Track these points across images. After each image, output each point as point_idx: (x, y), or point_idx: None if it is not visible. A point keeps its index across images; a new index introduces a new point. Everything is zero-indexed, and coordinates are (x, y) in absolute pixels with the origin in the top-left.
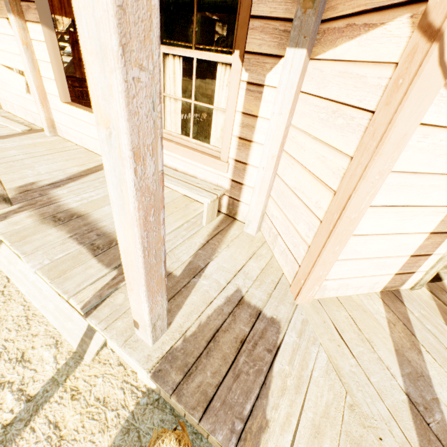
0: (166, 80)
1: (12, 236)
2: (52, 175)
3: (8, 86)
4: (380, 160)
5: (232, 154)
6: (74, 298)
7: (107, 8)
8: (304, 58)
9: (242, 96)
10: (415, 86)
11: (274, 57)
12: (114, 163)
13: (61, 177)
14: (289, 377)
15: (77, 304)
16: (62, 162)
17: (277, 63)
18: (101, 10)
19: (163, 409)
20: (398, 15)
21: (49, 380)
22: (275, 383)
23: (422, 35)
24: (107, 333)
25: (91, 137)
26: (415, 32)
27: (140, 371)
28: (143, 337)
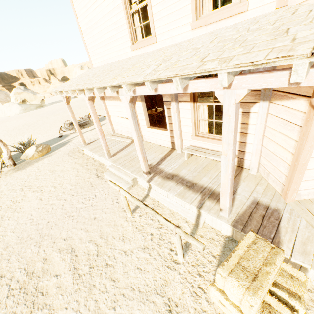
0: (199, 113)
1: (158, 185)
2: (154, 160)
3: (120, 124)
4: (308, 143)
5: (237, 139)
6: (192, 204)
7: (232, 139)
8: (268, 104)
9: (240, 117)
10: (313, 122)
11: (253, 102)
12: (225, 162)
13: (158, 160)
14: (288, 228)
15: (194, 206)
16: (154, 153)
17: (255, 104)
18: (230, 139)
19: (235, 242)
20: (302, 98)
21: (190, 232)
22: (282, 229)
23: (311, 107)
24: (209, 214)
25: (161, 139)
26: (308, 106)
27: (223, 228)
28: (223, 215)
